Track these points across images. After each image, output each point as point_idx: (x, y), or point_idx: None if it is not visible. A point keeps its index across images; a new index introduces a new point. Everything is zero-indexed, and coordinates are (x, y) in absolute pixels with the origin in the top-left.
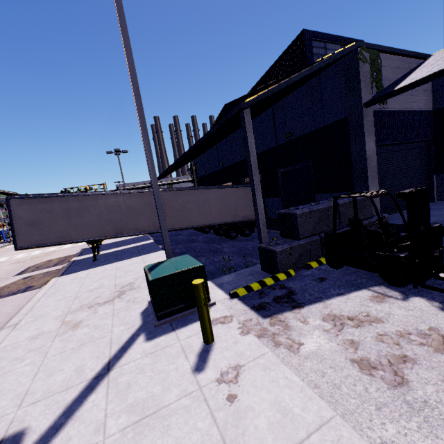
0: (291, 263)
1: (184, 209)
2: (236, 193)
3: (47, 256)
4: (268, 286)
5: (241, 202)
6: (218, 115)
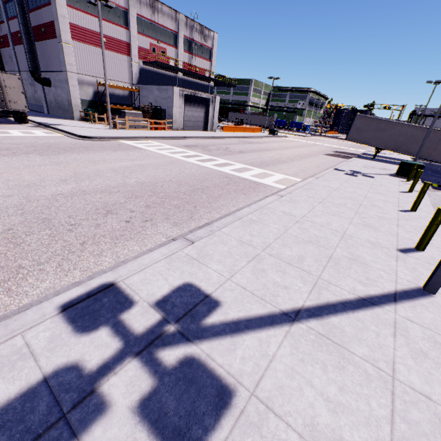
0: None
1: None
2: None
3: (342, 150)
4: None
5: None
6: None
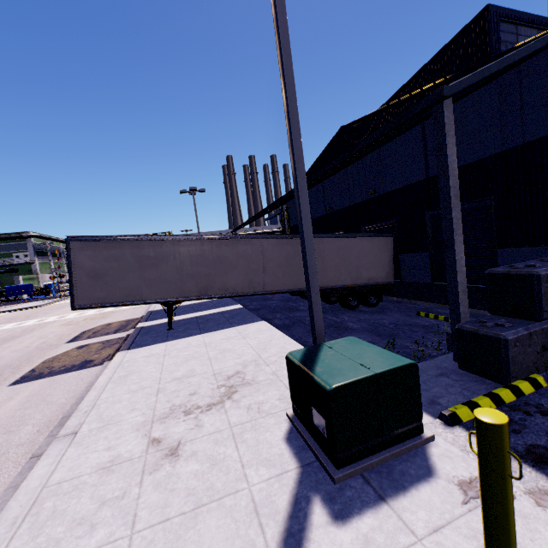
0: (529, 361)
1: (289, 264)
2: (359, 246)
3: (104, 318)
4: (508, 406)
5: (365, 258)
6: (329, 142)
